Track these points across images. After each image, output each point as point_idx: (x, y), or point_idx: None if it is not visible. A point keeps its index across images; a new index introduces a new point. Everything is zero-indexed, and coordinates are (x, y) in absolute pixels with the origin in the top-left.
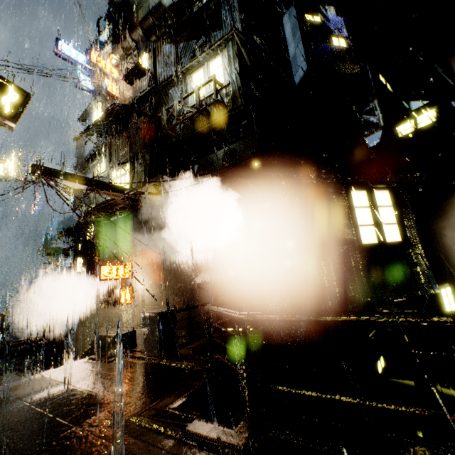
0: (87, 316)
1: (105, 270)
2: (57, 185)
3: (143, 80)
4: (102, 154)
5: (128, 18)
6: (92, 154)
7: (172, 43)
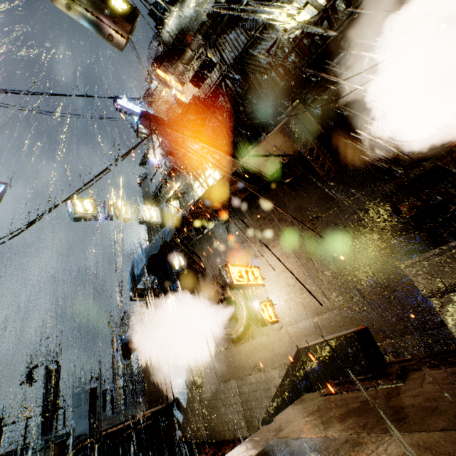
0: (199, 369)
1: (234, 272)
2: (172, 137)
3: (211, 76)
4: (175, 172)
5: (182, 38)
6: (160, 186)
7: (236, 28)
